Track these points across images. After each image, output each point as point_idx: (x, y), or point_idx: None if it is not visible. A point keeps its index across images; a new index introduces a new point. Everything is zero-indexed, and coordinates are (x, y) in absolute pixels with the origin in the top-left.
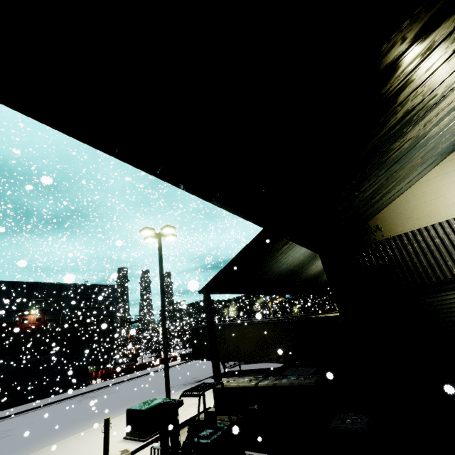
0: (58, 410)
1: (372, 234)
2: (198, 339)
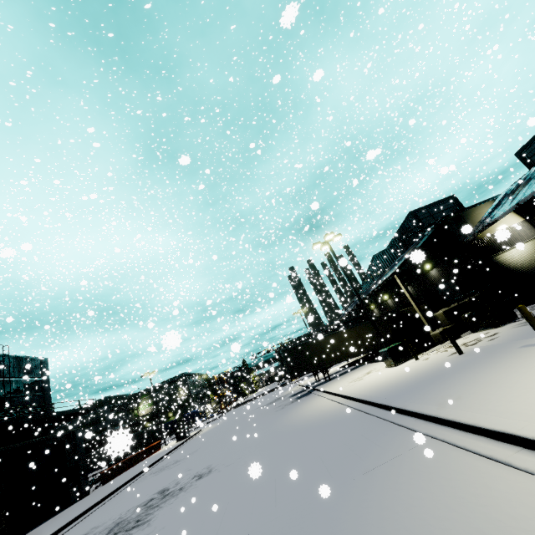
0: (171, 471)
1: (478, 236)
2: (294, 357)
